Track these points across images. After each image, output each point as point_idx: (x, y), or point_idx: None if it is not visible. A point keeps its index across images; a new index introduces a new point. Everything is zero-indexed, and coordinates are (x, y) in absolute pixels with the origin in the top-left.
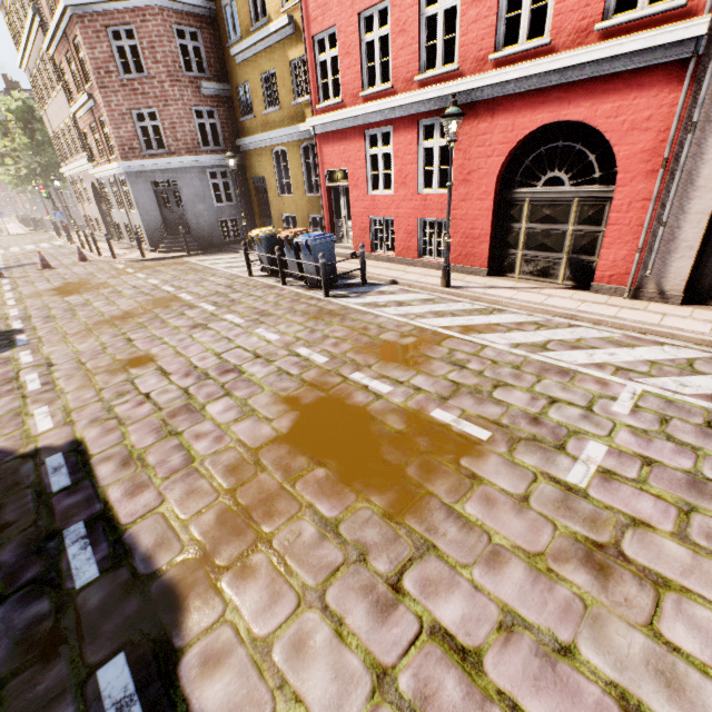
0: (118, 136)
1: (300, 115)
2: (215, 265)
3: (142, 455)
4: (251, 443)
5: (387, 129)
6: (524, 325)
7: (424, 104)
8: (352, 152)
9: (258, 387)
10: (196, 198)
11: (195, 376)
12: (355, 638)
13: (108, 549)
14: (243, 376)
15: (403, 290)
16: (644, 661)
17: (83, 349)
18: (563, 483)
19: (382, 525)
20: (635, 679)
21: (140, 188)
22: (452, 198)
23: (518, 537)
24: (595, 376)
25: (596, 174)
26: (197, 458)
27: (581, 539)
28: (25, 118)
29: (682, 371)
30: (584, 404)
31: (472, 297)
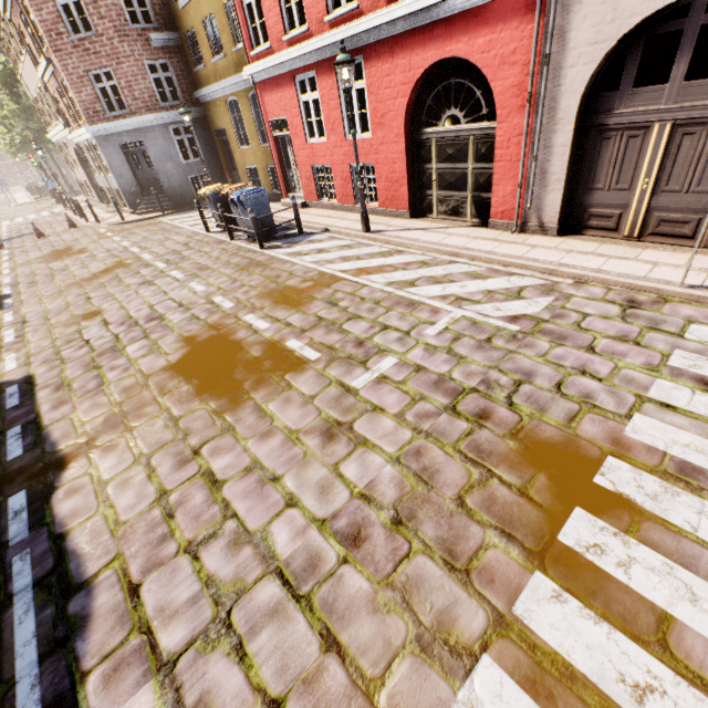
0: (81, 100)
1: (243, 62)
2: (183, 223)
3: (71, 383)
4: (148, 371)
5: (312, 74)
6: (411, 264)
7: (336, 46)
8: (287, 100)
9: (170, 331)
10: (163, 157)
11: (127, 325)
12: (158, 478)
13: (32, 439)
14: (163, 323)
15: (330, 238)
16: (317, 482)
17: (52, 308)
18: (347, 386)
19: (208, 418)
20: (305, 490)
21: (111, 152)
22: (372, 143)
23: (291, 421)
24: (434, 306)
25: (484, 110)
26: (106, 383)
27: (331, 420)
28: (8, 83)
29: (508, 297)
30: (407, 329)
31: (384, 241)
